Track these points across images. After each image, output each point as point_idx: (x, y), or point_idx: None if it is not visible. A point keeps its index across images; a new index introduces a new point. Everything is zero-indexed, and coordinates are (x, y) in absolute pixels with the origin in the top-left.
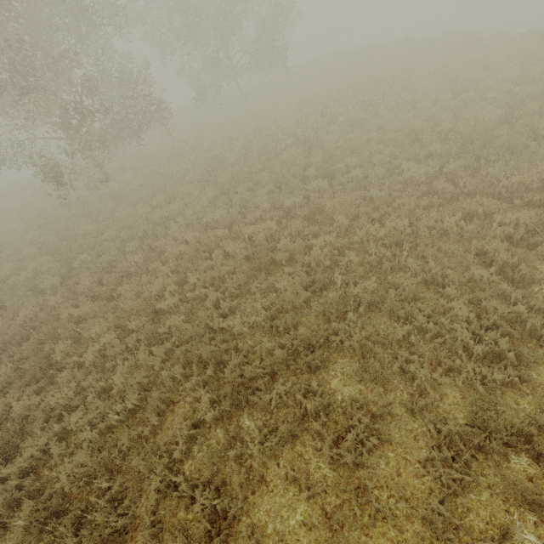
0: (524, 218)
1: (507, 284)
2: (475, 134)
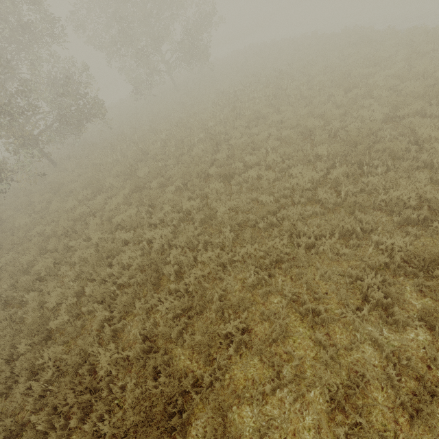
0: (400, 244)
1: (378, 333)
2: (359, 138)
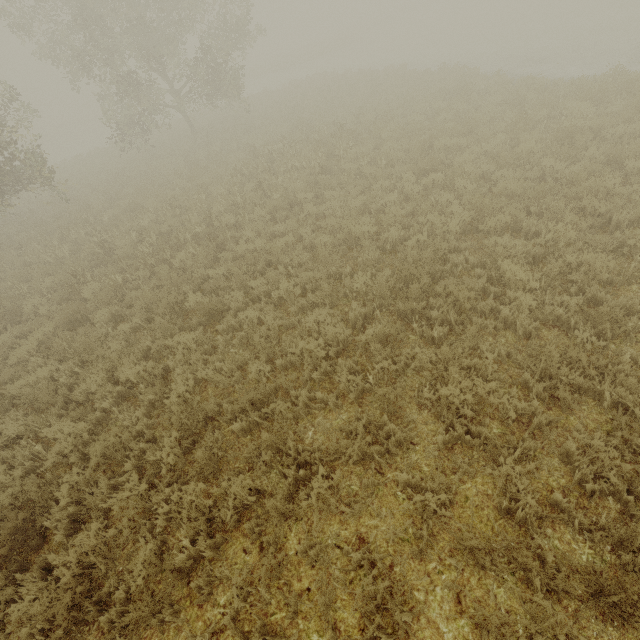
0: (432, 504)
1: None
2: (414, 269)
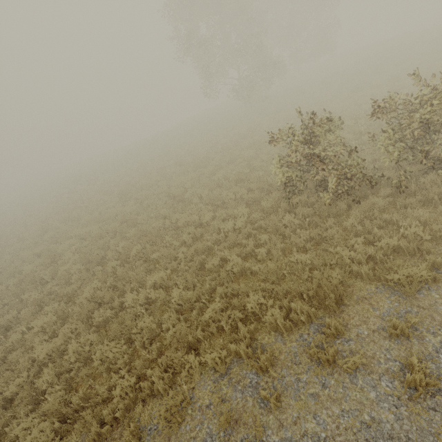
0: None
1: None
2: None
